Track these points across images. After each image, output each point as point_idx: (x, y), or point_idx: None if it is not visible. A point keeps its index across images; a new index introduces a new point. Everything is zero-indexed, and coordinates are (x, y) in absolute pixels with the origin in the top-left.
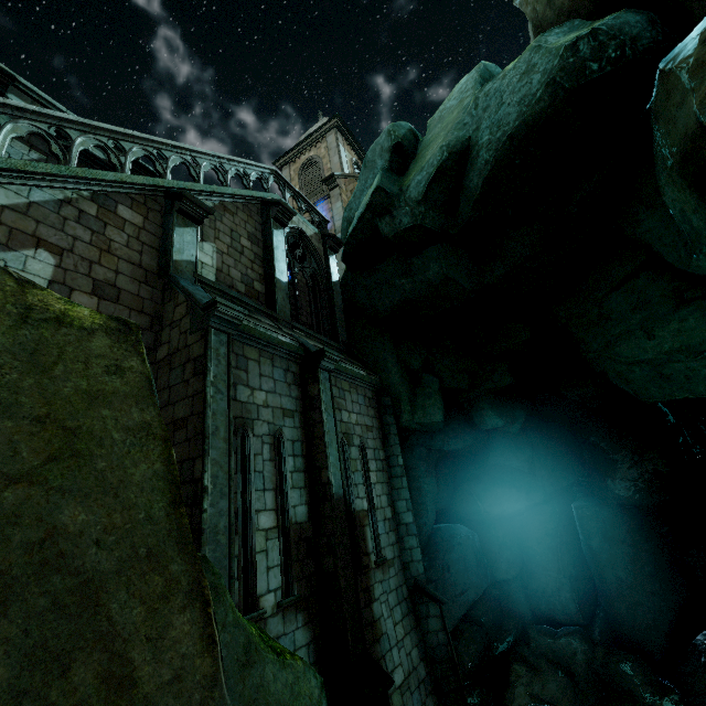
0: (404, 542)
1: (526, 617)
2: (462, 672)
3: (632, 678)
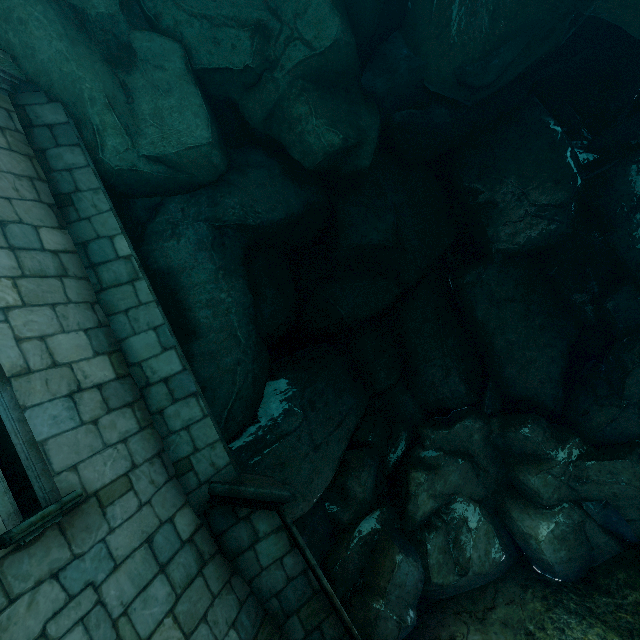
0: (167, 419)
1: (416, 417)
2: (357, 504)
3: (534, 440)
